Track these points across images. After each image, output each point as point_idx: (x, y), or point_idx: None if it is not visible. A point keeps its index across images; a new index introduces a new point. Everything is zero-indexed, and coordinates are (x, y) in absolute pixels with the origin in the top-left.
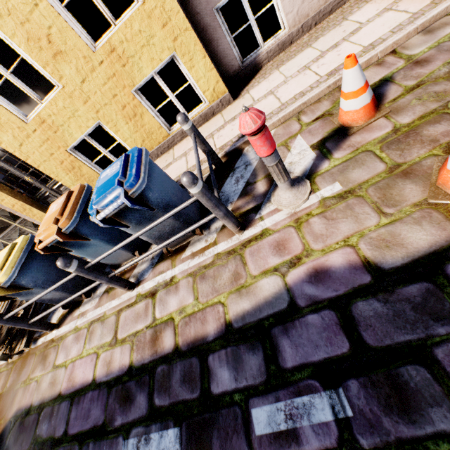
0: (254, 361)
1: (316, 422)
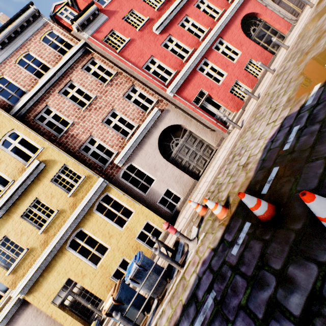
0: (192, 308)
1: (209, 306)
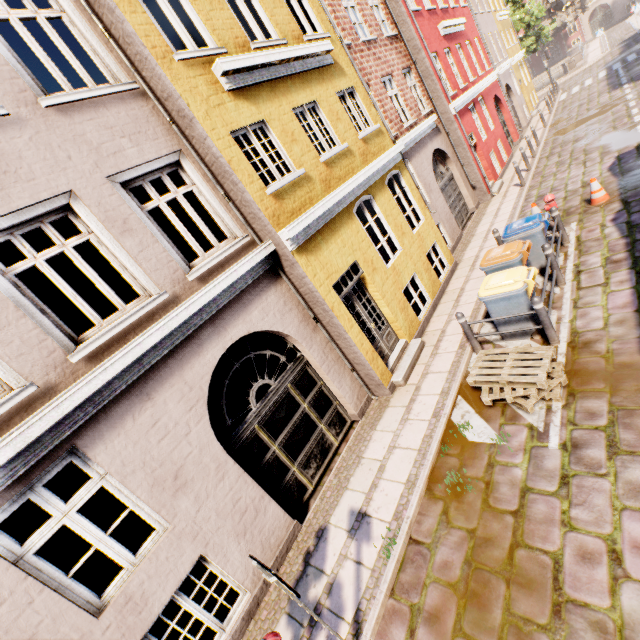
0: None
1: None
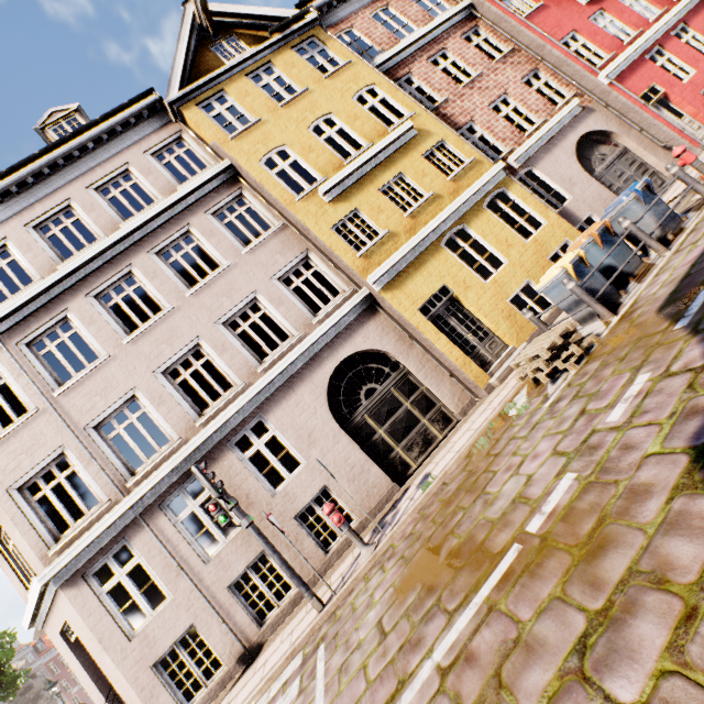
0: None
1: None
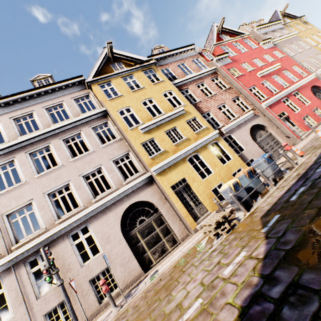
0: None
1: None
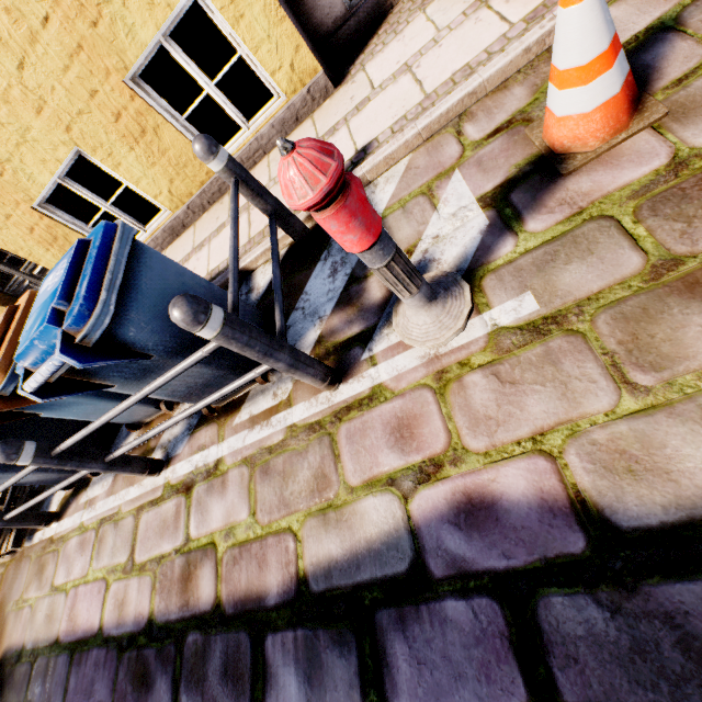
0: (341, 671)
1: None
